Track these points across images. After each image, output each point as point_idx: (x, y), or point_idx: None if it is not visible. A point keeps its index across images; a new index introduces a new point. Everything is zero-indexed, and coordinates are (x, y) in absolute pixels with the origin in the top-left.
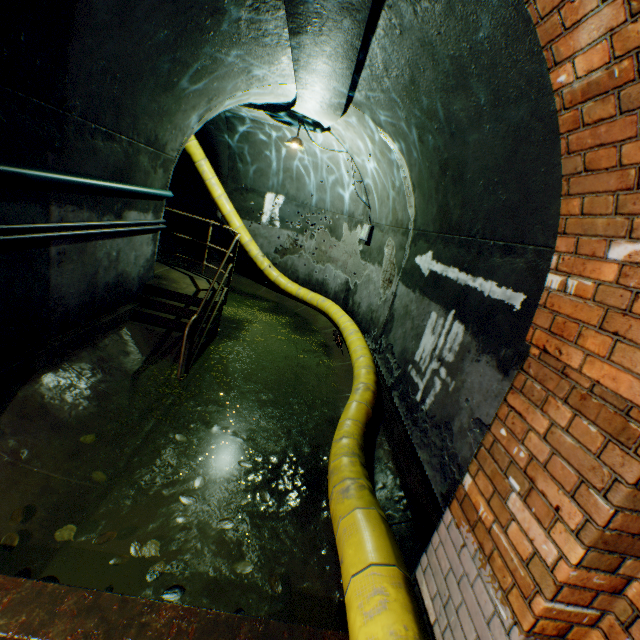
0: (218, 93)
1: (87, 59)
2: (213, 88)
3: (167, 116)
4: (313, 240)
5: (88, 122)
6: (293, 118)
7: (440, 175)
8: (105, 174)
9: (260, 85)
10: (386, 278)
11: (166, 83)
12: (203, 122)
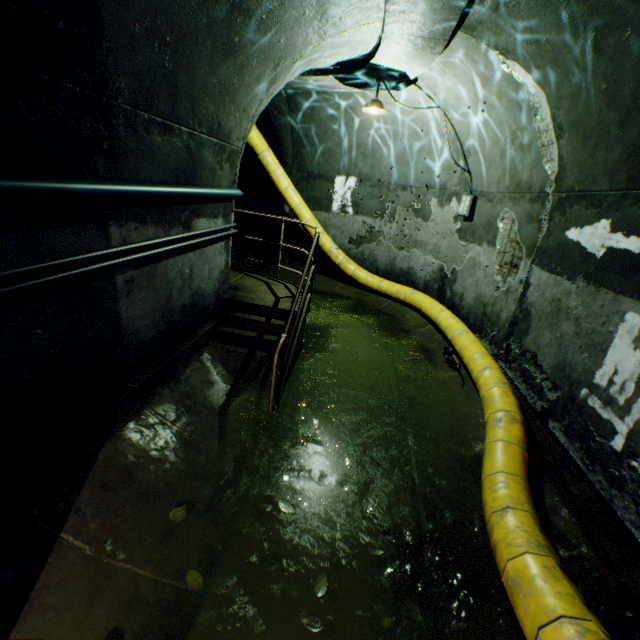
0: (285, 54)
1: (125, 15)
2: (279, 47)
3: (229, 95)
4: (393, 223)
5: (139, 111)
6: (369, 76)
7: (638, 96)
8: (167, 178)
9: (334, 33)
10: (504, 261)
11: (225, 46)
12: (268, 99)
